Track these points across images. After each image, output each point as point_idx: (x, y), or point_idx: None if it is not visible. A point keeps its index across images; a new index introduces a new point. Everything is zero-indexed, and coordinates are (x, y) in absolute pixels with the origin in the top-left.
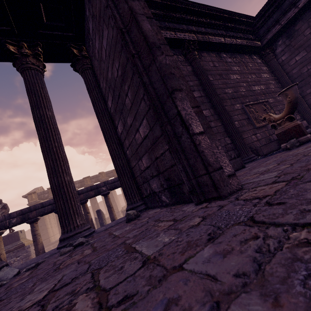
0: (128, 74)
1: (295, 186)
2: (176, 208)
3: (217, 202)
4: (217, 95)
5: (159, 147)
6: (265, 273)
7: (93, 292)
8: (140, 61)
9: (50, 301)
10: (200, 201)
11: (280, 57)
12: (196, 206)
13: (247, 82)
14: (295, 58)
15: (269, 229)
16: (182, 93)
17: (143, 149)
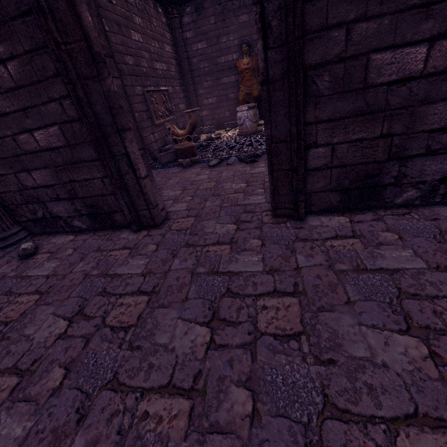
0: (15, 35)
1: (199, 222)
2: (107, 235)
3: (156, 230)
4: (118, 69)
5: (83, 171)
6: (200, 262)
7: (126, 296)
8: (71, 60)
9: (88, 316)
10: (139, 230)
11: (185, 30)
12: (137, 234)
13: (150, 53)
14: (198, 44)
15: (197, 248)
16: (131, 133)
17: (40, 161)
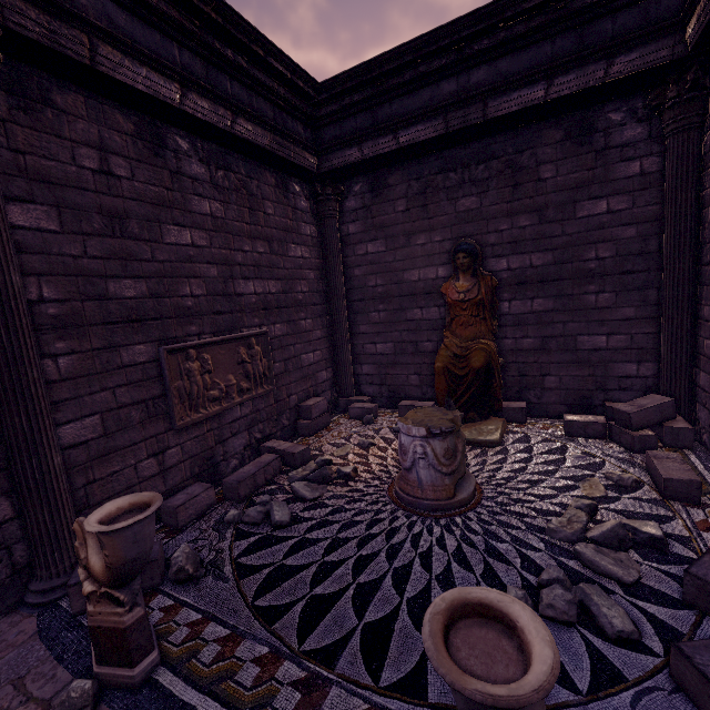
0: None
1: None
2: None
3: None
4: (10, 326)
5: None
6: None
7: None
8: None
9: None
10: None
11: (347, 221)
12: None
13: (226, 265)
14: (368, 244)
15: None
16: None
17: None
